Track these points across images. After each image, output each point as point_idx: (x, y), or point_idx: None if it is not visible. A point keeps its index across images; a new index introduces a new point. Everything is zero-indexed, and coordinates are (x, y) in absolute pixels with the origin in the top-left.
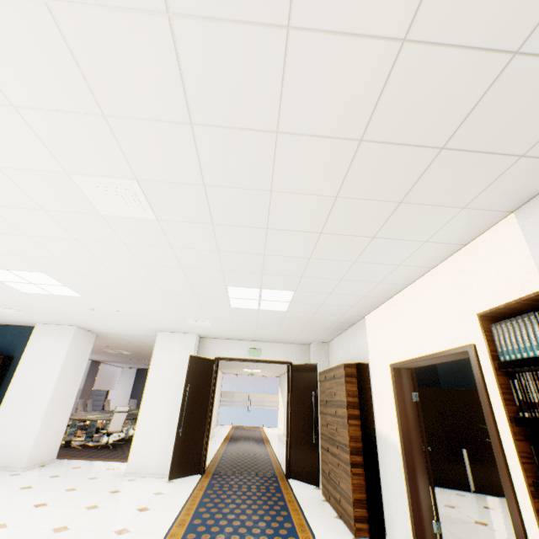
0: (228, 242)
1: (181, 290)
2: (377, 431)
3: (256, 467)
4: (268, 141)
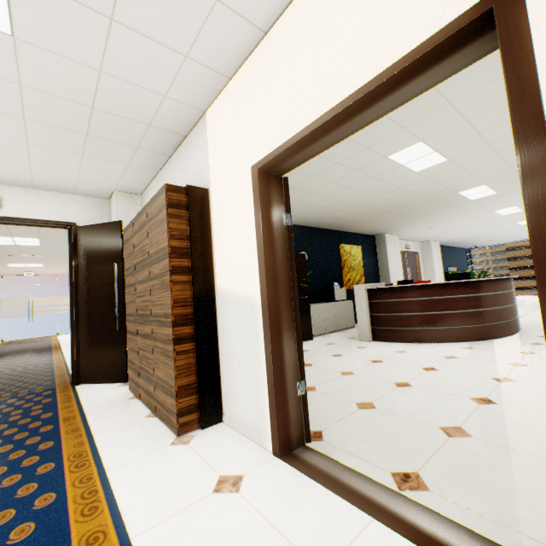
0: None
1: None
2: (219, 287)
3: (18, 386)
4: None
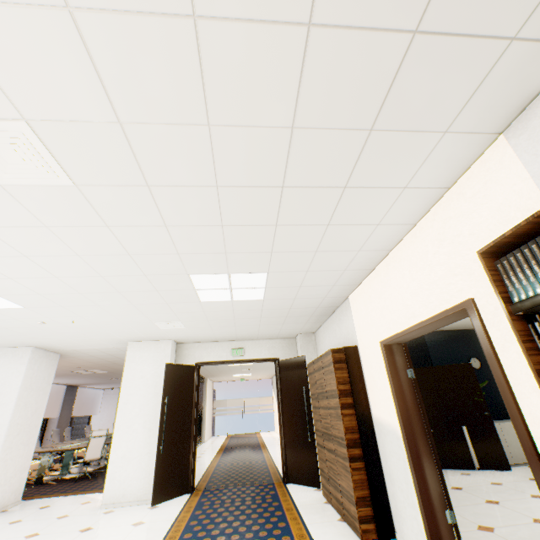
0: (175, 211)
1: (138, 285)
2: (374, 418)
3: (251, 476)
4: (185, 34)
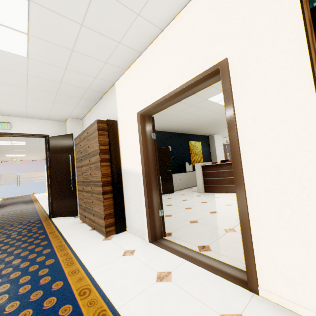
0: None
1: None
2: (123, 168)
3: (21, 219)
4: None
